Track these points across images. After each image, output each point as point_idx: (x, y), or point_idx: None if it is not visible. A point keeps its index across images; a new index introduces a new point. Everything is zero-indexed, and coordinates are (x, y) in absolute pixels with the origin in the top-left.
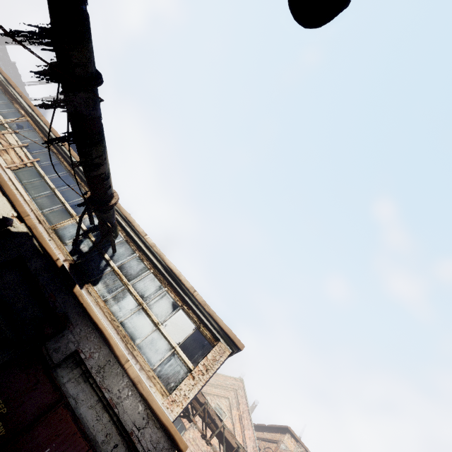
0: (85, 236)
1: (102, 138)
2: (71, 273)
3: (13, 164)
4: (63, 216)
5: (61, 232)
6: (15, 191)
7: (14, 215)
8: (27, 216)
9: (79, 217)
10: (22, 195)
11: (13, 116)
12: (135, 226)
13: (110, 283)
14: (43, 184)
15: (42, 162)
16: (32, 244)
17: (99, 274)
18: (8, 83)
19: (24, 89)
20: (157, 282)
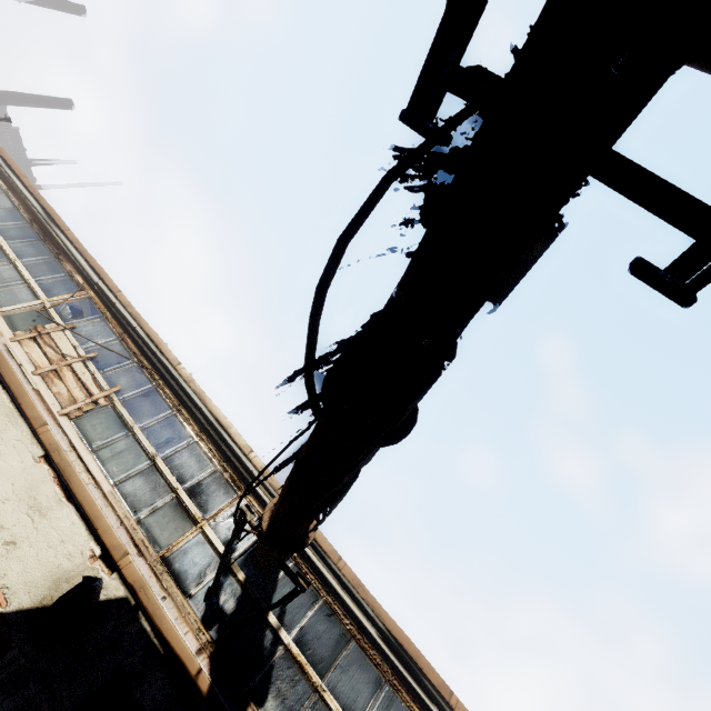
0: (224, 571)
1: (356, 474)
2: (216, 686)
3: (72, 403)
4: (177, 523)
5: (179, 565)
6: (85, 476)
7: (95, 554)
8: (125, 556)
9: (225, 545)
10: (99, 485)
11: (64, 288)
12: (318, 538)
13: (289, 692)
14: (132, 446)
15: (125, 391)
16: (139, 629)
17: (264, 670)
18: (52, 220)
19: (29, 170)
20: (372, 669)
